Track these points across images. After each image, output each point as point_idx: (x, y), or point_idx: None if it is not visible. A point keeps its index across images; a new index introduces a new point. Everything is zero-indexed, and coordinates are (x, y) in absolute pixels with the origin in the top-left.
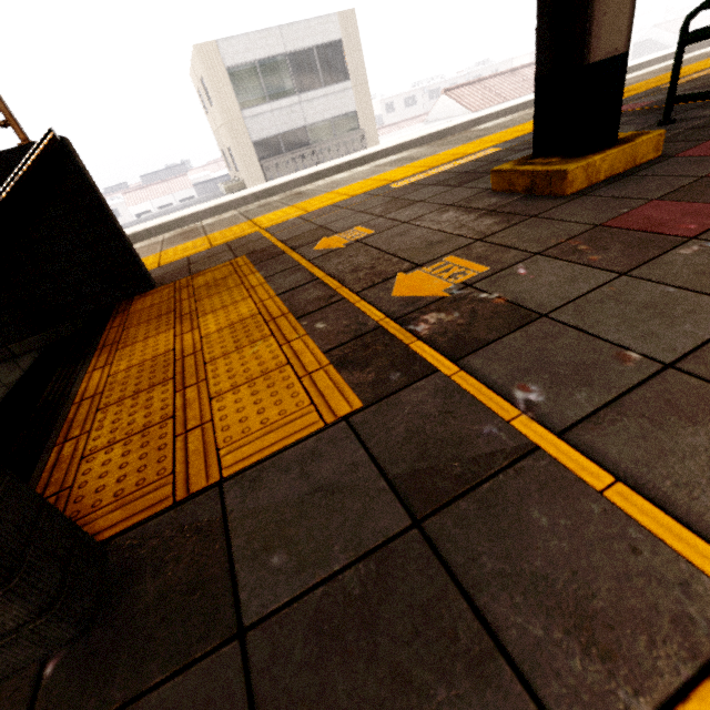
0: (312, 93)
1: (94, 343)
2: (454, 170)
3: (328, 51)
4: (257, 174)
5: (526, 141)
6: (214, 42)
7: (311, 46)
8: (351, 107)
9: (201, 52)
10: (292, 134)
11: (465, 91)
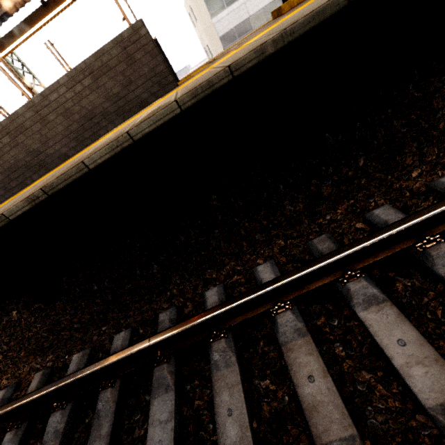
0: None
1: None
2: None
3: None
4: None
5: None
6: None
7: None
8: None
9: None
10: (241, 25)
11: None
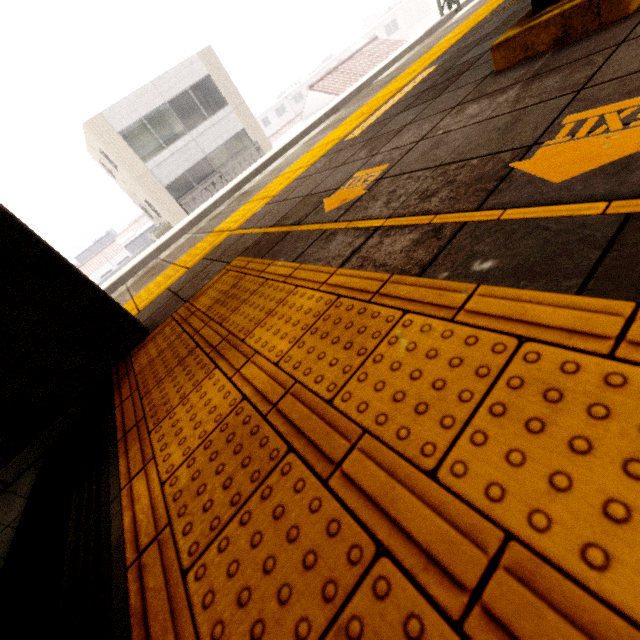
0: (200, 127)
1: (109, 432)
2: (406, 97)
3: (201, 87)
4: (179, 213)
5: (458, 49)
6: (100, 115)
7: (184, 88)
8: (238, 127)
9: (91, 127)
10: (196, 168)
11: (326, 81)
